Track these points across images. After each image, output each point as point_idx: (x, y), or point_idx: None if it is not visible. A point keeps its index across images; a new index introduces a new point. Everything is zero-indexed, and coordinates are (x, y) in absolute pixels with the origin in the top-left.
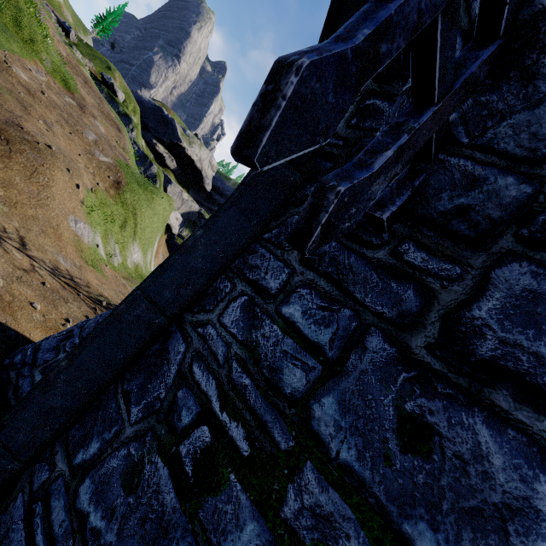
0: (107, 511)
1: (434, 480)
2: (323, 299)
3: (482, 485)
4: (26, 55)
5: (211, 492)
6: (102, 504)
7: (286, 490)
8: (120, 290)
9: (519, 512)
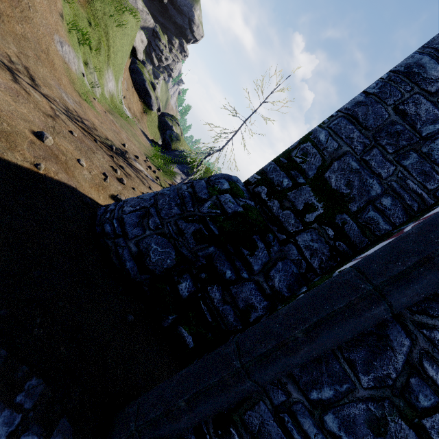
0: None
1: None
2: None
3: None
4: None
5: None
6: (353, 435)
7: None
8: (114, 129)
9: None
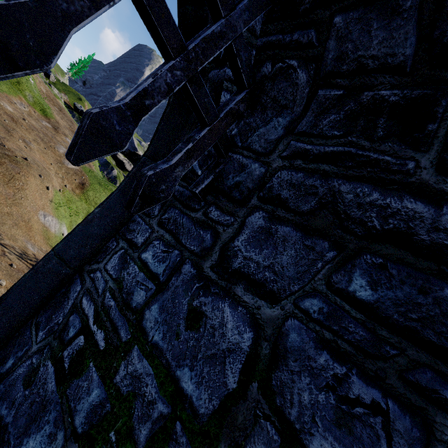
0: (10, 403)
1: (198, 343)
2: (166, 246)
3: (220, 340)
4: (12, 93)
5: (77, 376)
6: (8, 399)
7: (120, 366)
8: None
9: (233, 351)
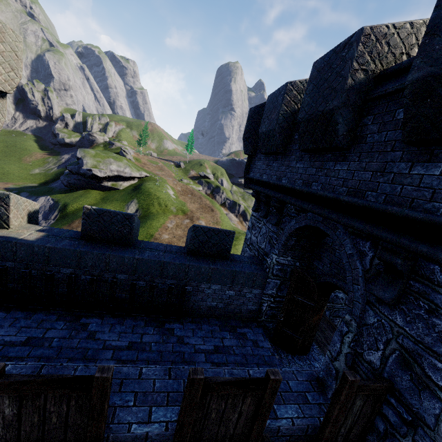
0: None
1: None
2: None
3: None
4: (166, 219)
5: None
6: None
7: None
8: None
9: None
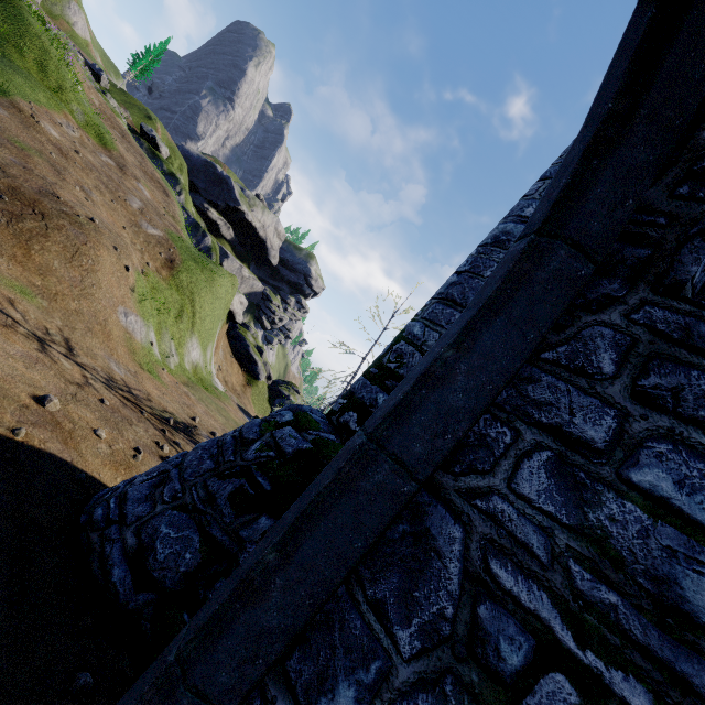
0: None
1: None
2: None
3: None
4: (54, 107)
5: None
6: None
7: None
8: (184, 401)
9: None
